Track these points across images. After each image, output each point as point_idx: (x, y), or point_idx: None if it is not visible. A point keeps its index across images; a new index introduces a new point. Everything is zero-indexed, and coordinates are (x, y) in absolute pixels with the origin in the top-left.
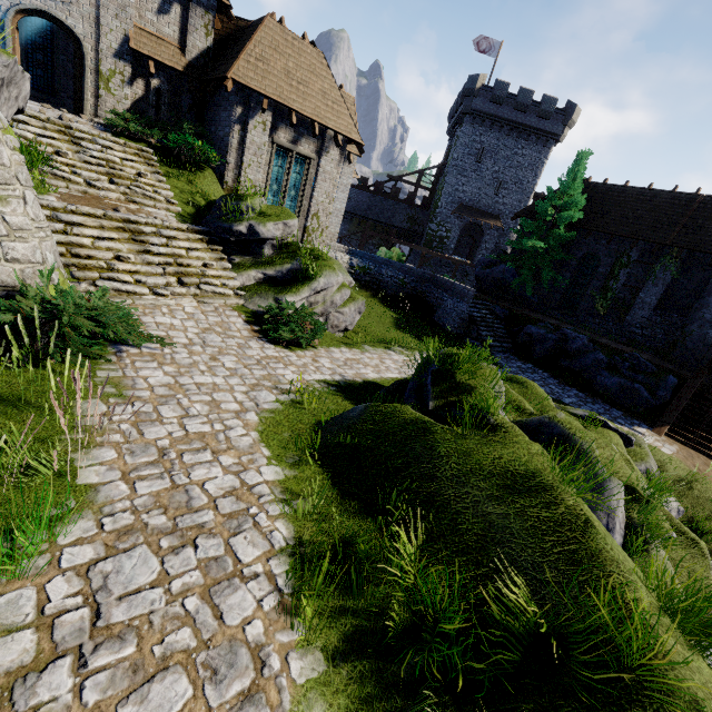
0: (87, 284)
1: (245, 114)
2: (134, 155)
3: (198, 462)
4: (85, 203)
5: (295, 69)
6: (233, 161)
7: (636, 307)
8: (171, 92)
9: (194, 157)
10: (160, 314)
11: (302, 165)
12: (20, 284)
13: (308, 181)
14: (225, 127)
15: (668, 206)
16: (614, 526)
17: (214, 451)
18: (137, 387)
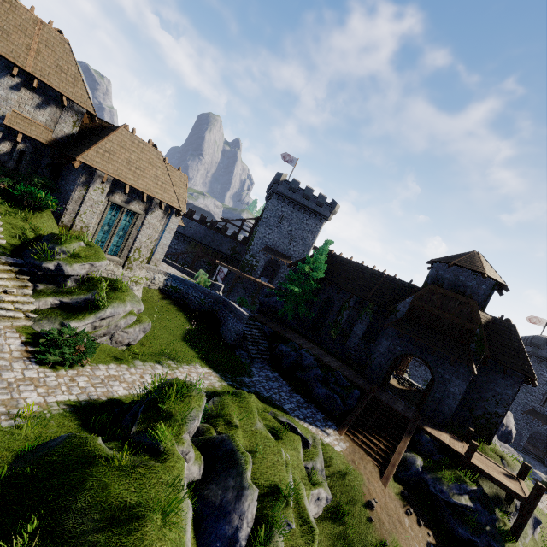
0: None
1: (88, 181)
2: None
3: None
4: None
5: (136, 160)
6: (71, 208)
7: (352, 336)
8: (35, 154)
9: (35, 202)
10: None
11: (132, 216)
12: None
13: (135, 227)
14: (71, 185)
15: (369, 277)
16: (242, 526)
17: None
18: None
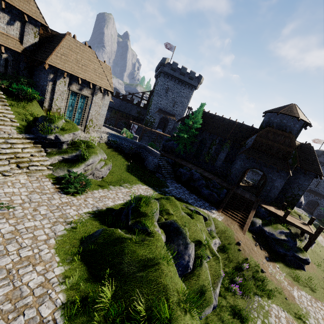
0: None
1: (55, 77)
2: None
3: (26, 272)
4: None
5: (81, 59)
6: (48, 97)
7: (218, 160)
8: (14, 60)
9: (26, 96)
10: (7, 187)
11: (84, 99)
12: None
13: (87, 106)
14: (44, 81)
15: (227, 124)
16: (190, 260)
17: (33, 264)
18: None
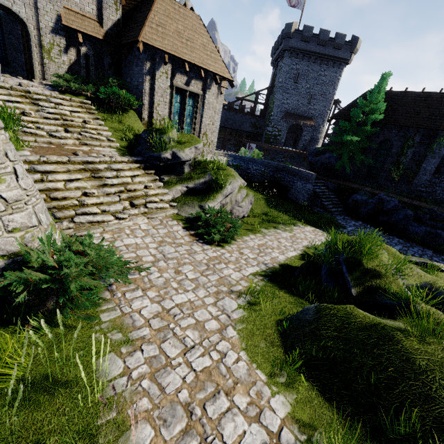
0: (67, 222)
1: (152, 67)
2: (78, 107)
3: (221, 413)
4: (51, 152)
5: (183, 30)
6: (147, 103)
7: (421, 173)
8: (96, 56)
9: (120, 103)
10: (125, 236)
11: (193, 99)
12: (22, 249)
13: (198, 111)
14: (138, 78)
15: (438, 103)
16: None
17: (225, 391)
18: (137, 325)
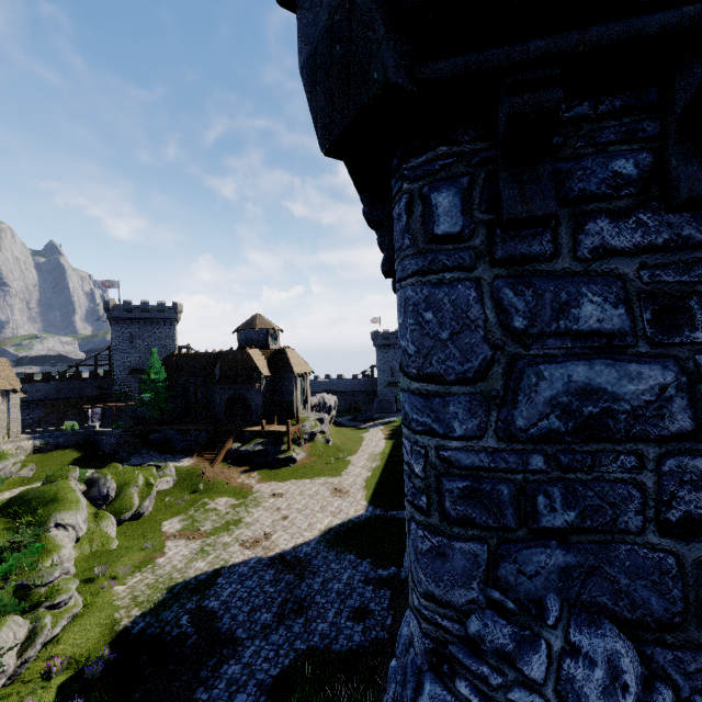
0: None
1: None
2: None
3: None
4: None
5: None
6: None
7: (210, 404)
8: None
9: None
10: None
11: None
12: None
13: None
14: None
15: (204, 359)
16: (109, 490)
17: None
18: None
